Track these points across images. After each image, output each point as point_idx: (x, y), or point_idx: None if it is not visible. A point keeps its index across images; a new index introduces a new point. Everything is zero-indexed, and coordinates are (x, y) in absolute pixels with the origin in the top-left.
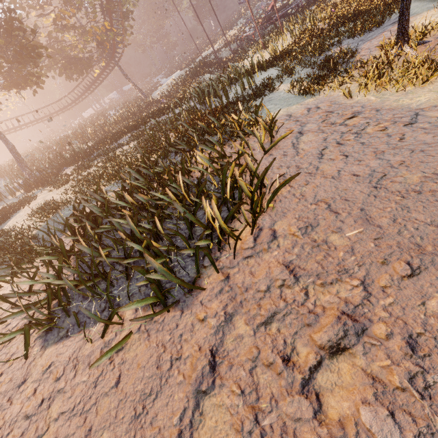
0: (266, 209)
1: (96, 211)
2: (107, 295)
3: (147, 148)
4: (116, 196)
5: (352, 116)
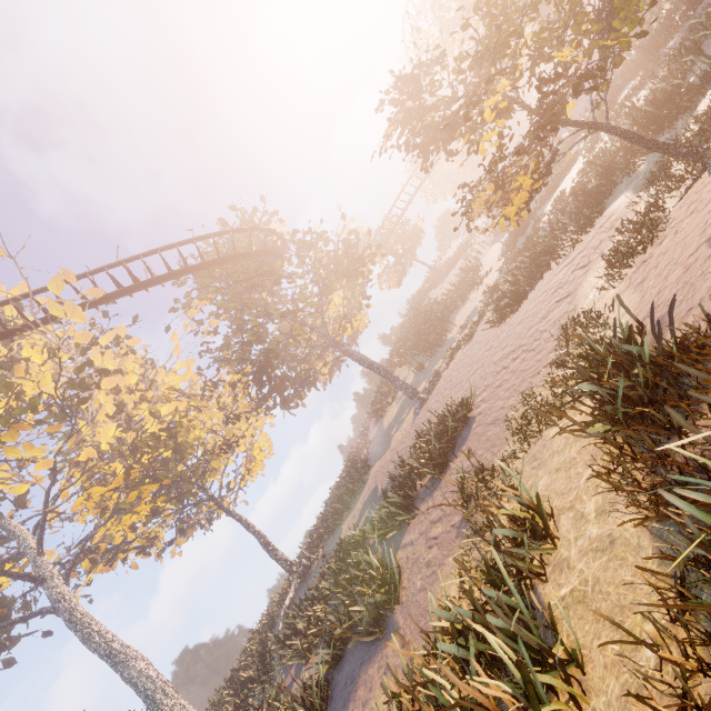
0: (517, 311)
1: (520, 265)
2: (497, 313)
3: (616, 147)
4: (527, 258)
5: (584, 266)
